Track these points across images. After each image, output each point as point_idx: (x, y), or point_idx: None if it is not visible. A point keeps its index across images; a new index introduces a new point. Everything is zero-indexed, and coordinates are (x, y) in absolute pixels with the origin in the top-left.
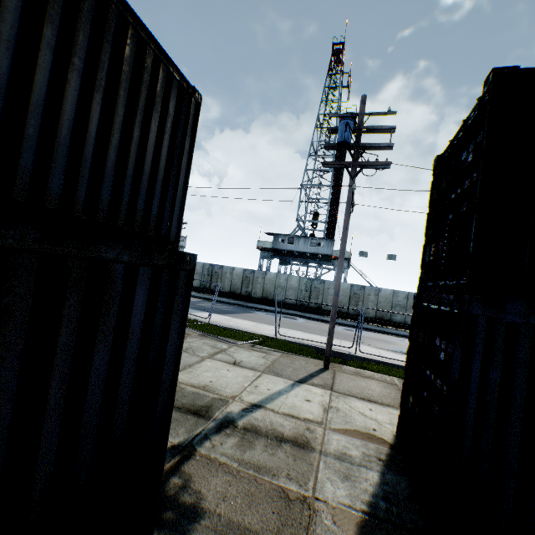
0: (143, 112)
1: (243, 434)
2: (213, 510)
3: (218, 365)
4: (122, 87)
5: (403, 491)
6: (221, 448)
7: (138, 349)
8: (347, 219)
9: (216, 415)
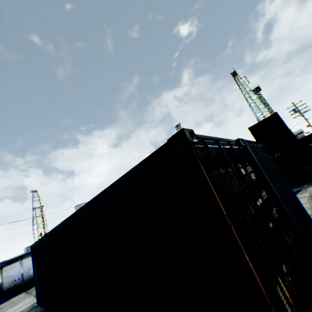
0: None
1: None
2: None
3: None
4: None
5: None
6: None
7: None
8: (309, 124)
9: None
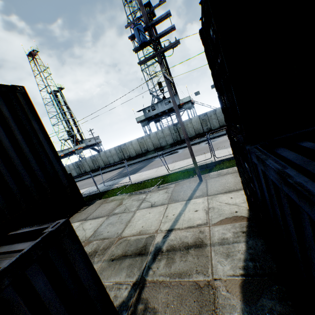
0: None
1: (167, 255)
2: None
3: (143, 212)
4: None
5: (260, 249)
6: (158, 271)
7: (62, 302)
8: (170, 92)
9: (150, 249)
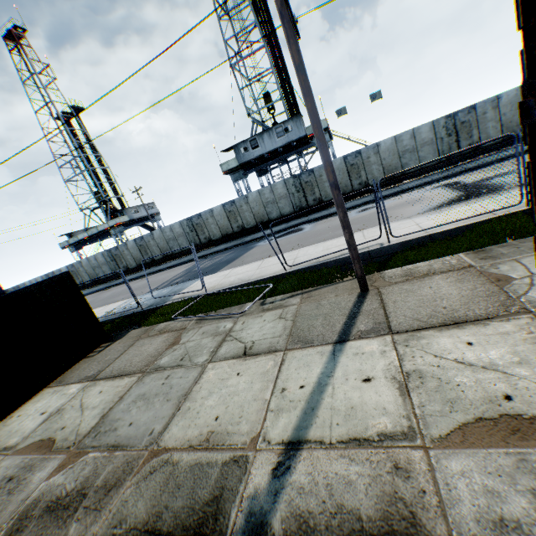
0: None
1: None
2: None
3: (224, 371)
4: None
5: None
6: None
7: None
8: (294, 50)
9: (233, 519)
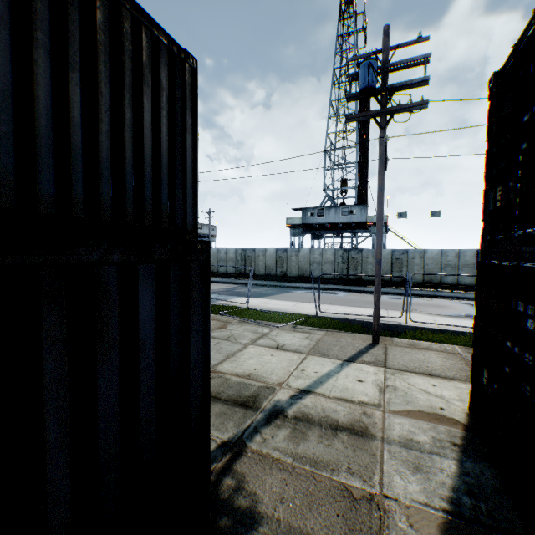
0: (131, 88)
1: (294, 424)
2: (271, 514)
3: (261, 351)
4: (101, 61)
5: (489, 482)
6: (273, 442)
7: (155, 359)
8: (381, 177)
9: (264, 405)
